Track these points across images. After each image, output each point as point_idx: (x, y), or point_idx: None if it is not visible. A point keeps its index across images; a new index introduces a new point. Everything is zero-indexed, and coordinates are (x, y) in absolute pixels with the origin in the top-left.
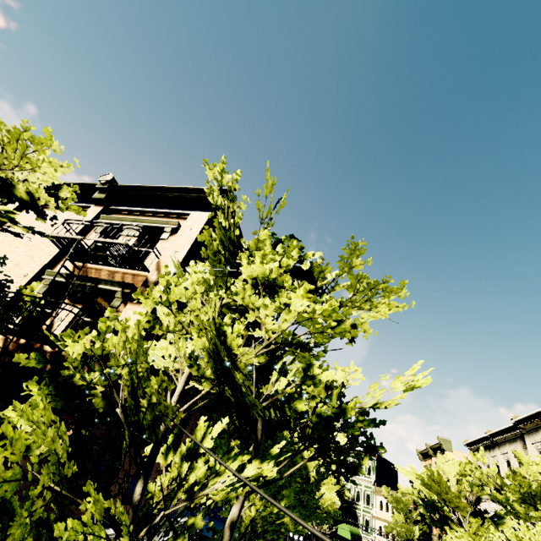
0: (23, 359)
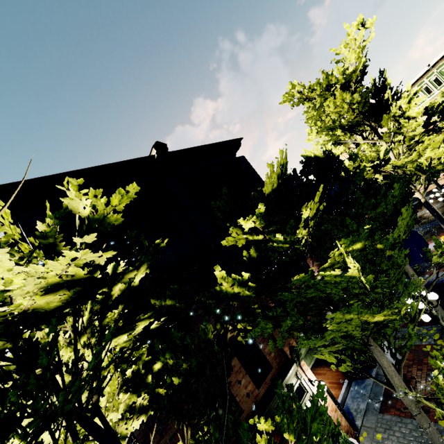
0: None
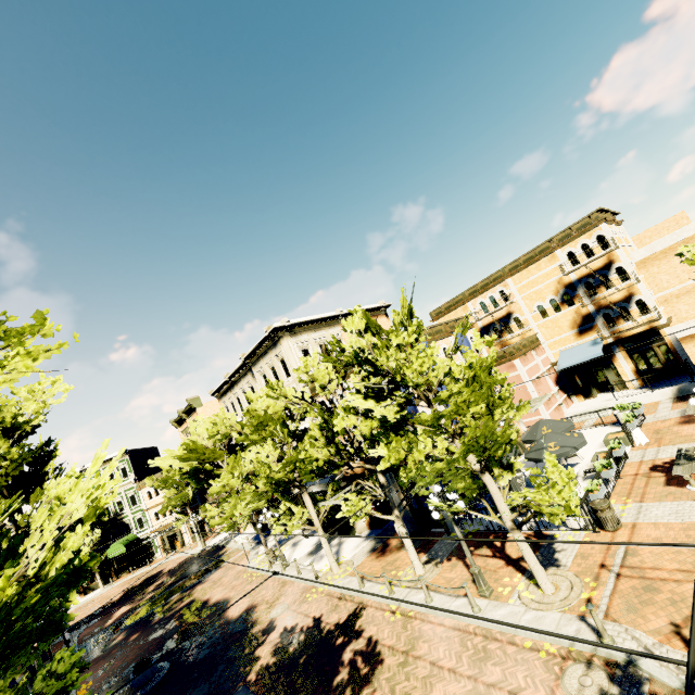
0: None
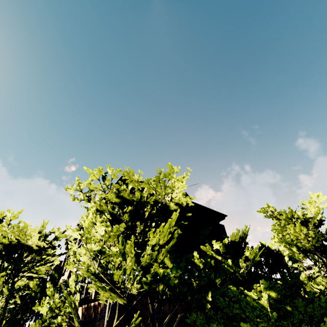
0: (33, 325)
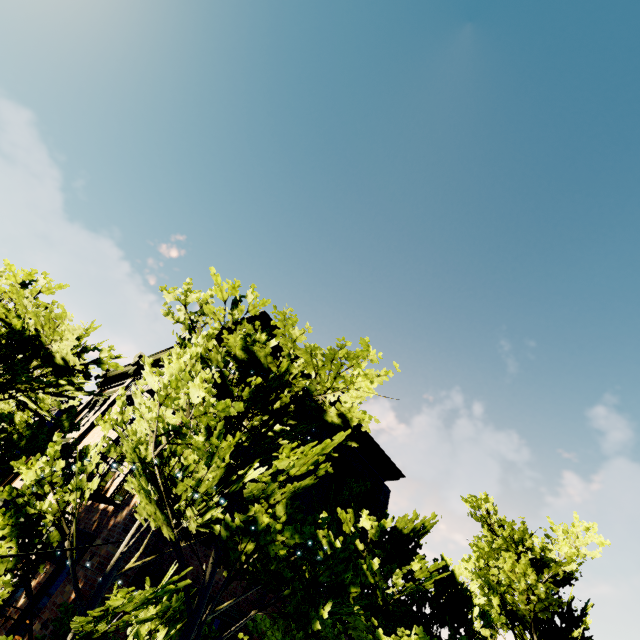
0: None
